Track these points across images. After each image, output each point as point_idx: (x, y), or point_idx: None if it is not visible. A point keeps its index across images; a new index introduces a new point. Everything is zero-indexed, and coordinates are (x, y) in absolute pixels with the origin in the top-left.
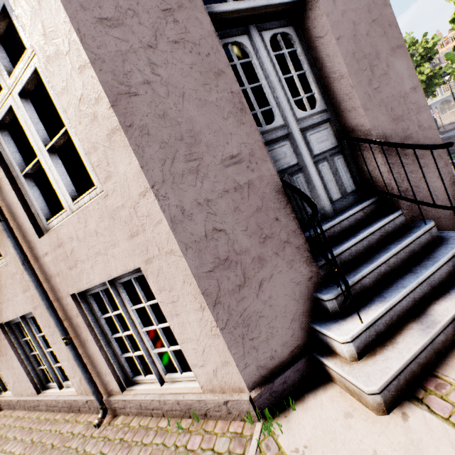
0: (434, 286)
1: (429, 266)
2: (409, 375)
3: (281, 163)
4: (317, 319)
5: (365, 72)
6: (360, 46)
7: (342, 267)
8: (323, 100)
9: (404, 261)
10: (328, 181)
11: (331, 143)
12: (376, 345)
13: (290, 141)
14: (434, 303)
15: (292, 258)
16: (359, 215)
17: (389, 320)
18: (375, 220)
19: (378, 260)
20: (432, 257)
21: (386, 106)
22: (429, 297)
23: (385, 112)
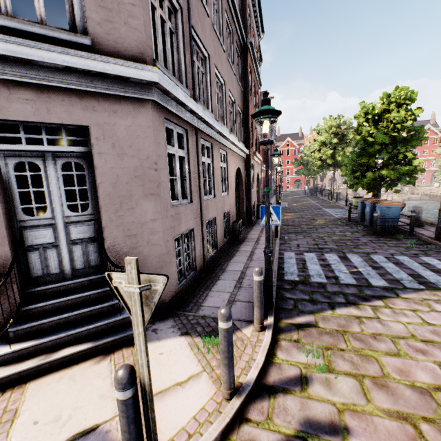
0: (80, 337)
1: (84, 327)
2: (11, 380)
3: (40, 240)
4: (6, 339)
5: (115, 206)
6: (117, 190)
7: (43, 313)
8: (95, 207)
9: (83, 319)
10: (77, 257)
11: (90, 235)
12: (16, 361)
13: (55, 227)
14: (69, 347)
15: (2, 303)
16: (86, 282)
17: (33, 351)
18: (93, 289)
19: (61, 316)
20: (97, 321)
21: (124, 227)
22: (73, 343)
23: (122, 231)
